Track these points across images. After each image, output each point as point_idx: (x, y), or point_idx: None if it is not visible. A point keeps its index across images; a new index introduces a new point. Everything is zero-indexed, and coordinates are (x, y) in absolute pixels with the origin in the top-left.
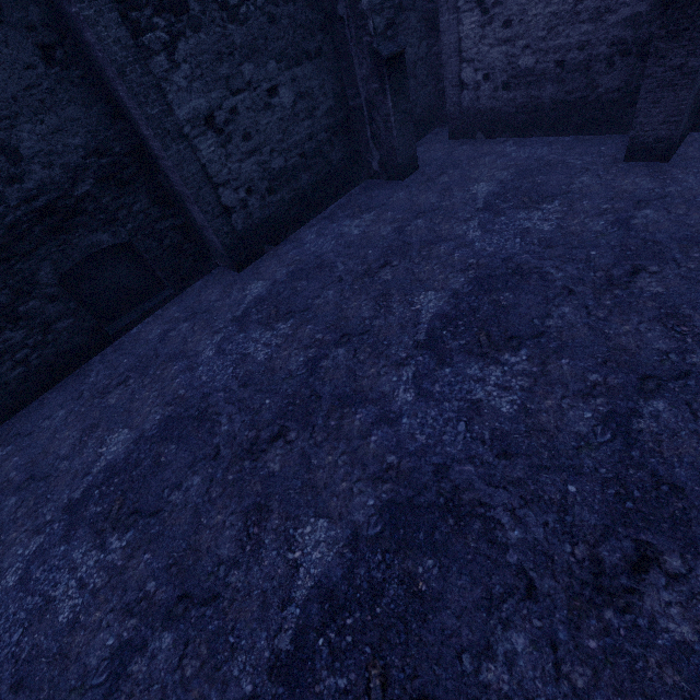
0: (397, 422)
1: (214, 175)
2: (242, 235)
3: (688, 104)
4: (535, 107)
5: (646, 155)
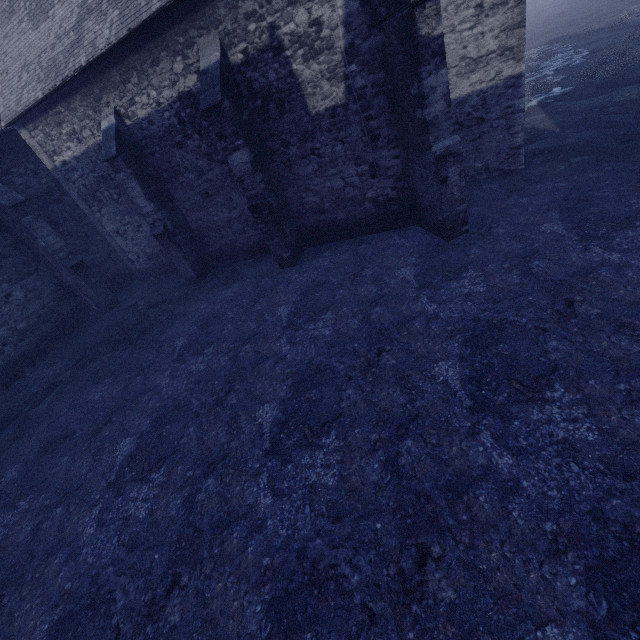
0: (58, 420)
1: None
2: (5, 368)
3: (190, 265)
4: (164, 265)
5: (194, 282)
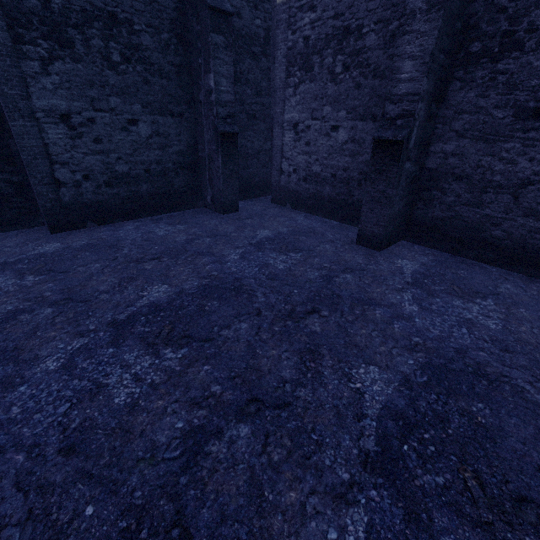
0: (14, 388)
1: (55, 154)
2: (67, 206)
3: (389, 217)
4: (320, 197)
5: (368, 243)
